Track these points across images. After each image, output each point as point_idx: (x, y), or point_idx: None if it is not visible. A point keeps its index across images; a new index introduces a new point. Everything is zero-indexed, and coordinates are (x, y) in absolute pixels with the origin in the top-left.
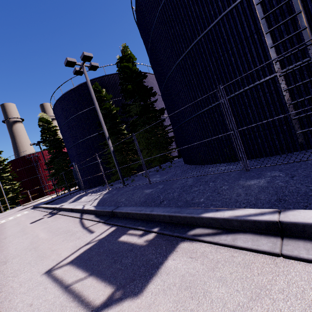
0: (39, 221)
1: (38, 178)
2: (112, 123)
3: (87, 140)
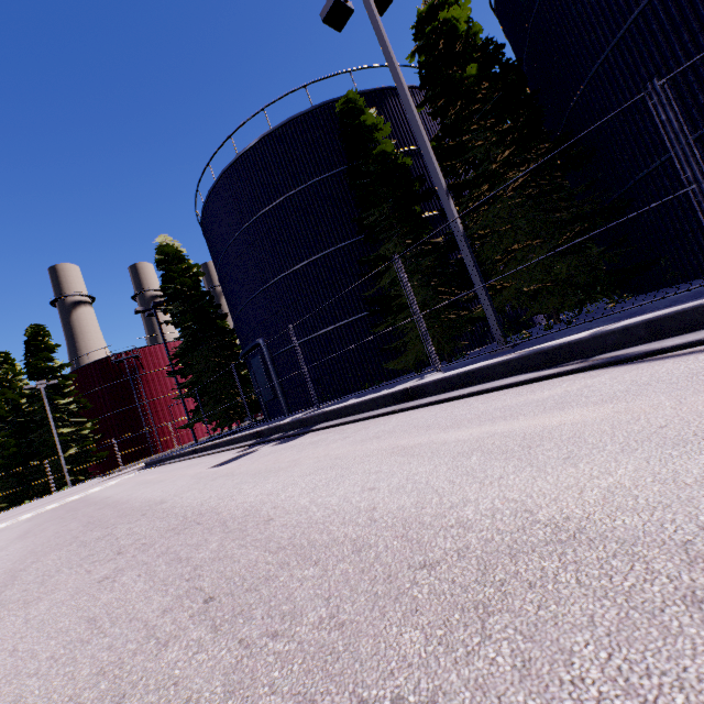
0: (248, 455)
1: (137, 411)
2: (395, 203)
3: (307, 268)
